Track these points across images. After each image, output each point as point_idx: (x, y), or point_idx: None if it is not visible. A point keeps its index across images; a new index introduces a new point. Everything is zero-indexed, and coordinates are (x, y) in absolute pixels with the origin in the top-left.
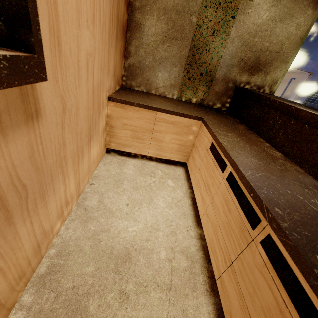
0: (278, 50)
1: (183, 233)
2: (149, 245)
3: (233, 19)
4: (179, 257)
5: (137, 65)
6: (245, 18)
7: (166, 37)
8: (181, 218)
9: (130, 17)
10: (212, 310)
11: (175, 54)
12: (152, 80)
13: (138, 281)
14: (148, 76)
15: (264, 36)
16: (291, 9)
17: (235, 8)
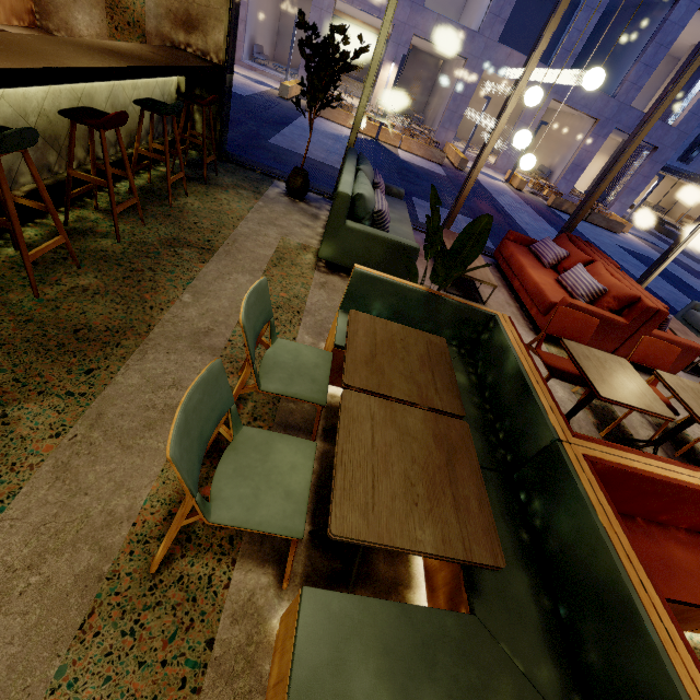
0: (207, 4)
1: None
2: None
3: None
4: None
5: None
6: None
7: None
8: None
9: None
10: None
11: None
12: (73, 25)
13: None
14: (67, 18)
15: None
16: None
17: None
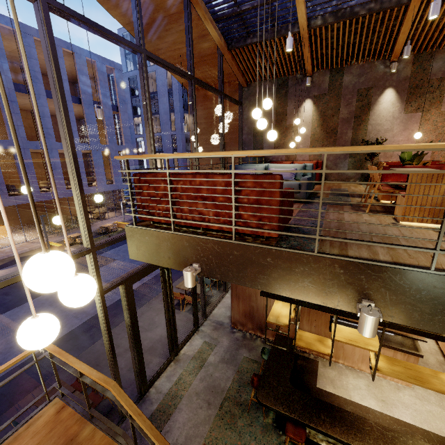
0: None
1: (432, 345)
2: (422, 345)
3: None
4: (432, 349)
5: None
6: None
7: None
8: (430, 342)
9: None
10: (444, 359)
11: None
12: None
13: (422, 350)
14: None
15: None
16: None
17: None
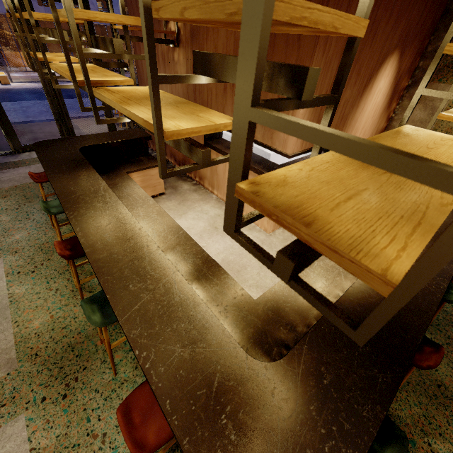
0: None
1: None
2: None
3: None
4: None
5: None
6: None
7: None
8: None
9: (389, 123)
10: None
11: None
12: None
13: None
14: None
15: None
16: None
17: None
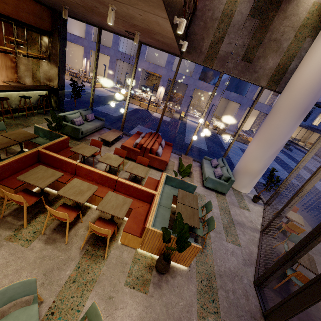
0: (53, 76)
1: None
2: None
3: (40, 68)
4: None
5: (21, 76)
6: (42, 68)
7: (26, 70)
8: None
9: (17, 65)
10: None
11: (29, 74)
12: (25, 81)
13: None
14: (24, 79)
15: (48, 72)
16: (52, 67)
17: (39, 65)
